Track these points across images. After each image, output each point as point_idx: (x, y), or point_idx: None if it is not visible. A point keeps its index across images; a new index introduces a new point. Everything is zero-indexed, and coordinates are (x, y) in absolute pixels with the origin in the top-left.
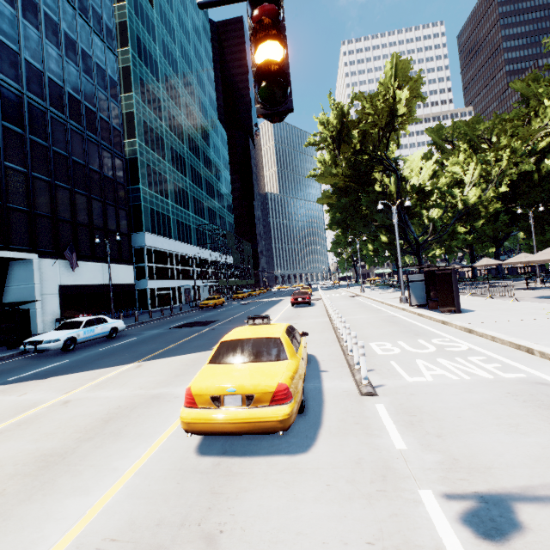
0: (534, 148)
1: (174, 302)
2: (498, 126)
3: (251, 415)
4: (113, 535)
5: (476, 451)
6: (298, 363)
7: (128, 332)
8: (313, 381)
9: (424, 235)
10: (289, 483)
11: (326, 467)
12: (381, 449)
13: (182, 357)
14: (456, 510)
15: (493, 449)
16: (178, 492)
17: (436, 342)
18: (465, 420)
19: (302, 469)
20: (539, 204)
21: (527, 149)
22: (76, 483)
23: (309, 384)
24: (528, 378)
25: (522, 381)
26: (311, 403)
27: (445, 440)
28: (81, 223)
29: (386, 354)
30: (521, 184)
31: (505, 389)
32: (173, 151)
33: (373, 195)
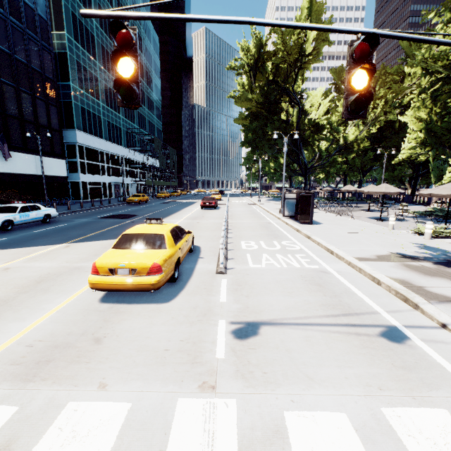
0: (401, 102)
1: (105, 195)
2: (382, 77)
3: (134, 280)
4: (40, 339)
5: (261, 304)
6: (174, 251)
7: (61, 218)
8: (191, 264)
9: (314, 161)
10: (151, 316)
11: (176, 309)
12: (211, 302)
13: (103, 242)
14: (232, 328)
15: (270, 303)
16: (83, 320)
17: (283, 243)
18: (267, 289)
19: (161, 310)
20: (393, 149)
21: (396, 102)
22: (17, 315)
23: (188, 265)
24: (319, 268)
25: (314, 270)
26: (183, 276)
27: (249, 298)
28: (10, 114)
29: (247, 249)
30: (387, 130)
31: (301, 274)
32: (104, 51)
33: (278, 123)
